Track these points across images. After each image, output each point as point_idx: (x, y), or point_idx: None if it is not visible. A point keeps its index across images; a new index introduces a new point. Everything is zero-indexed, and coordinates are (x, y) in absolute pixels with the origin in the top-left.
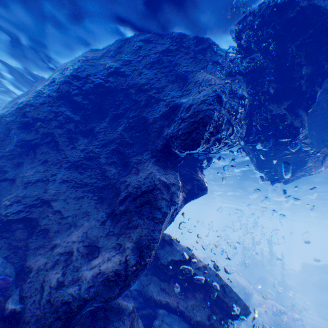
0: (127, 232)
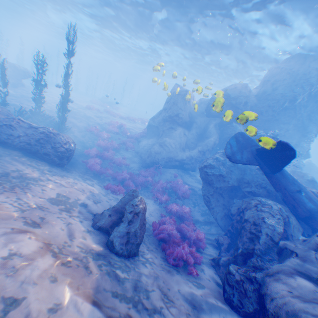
0: (307, 142)
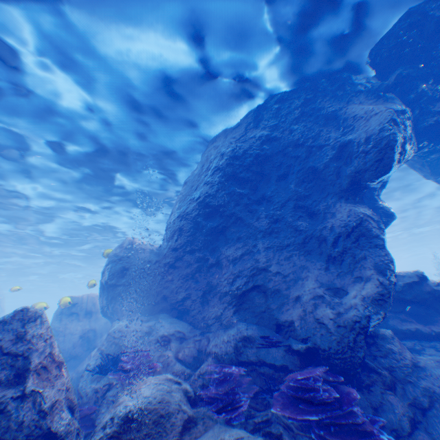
0: (359, 265)
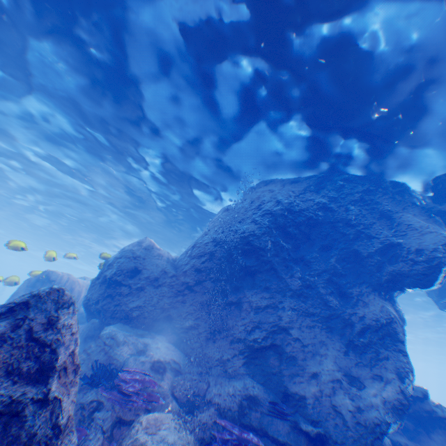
0: (380, 364)
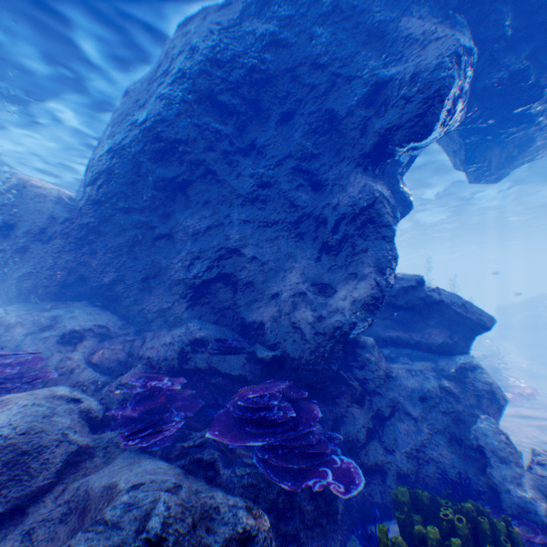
0: (358, 260)
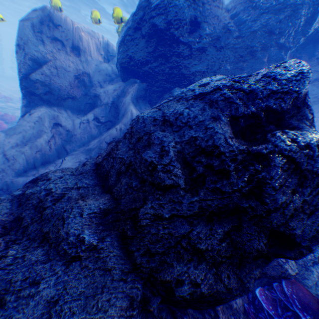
0: None
